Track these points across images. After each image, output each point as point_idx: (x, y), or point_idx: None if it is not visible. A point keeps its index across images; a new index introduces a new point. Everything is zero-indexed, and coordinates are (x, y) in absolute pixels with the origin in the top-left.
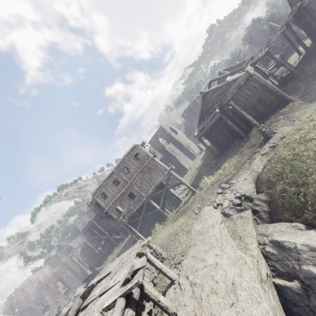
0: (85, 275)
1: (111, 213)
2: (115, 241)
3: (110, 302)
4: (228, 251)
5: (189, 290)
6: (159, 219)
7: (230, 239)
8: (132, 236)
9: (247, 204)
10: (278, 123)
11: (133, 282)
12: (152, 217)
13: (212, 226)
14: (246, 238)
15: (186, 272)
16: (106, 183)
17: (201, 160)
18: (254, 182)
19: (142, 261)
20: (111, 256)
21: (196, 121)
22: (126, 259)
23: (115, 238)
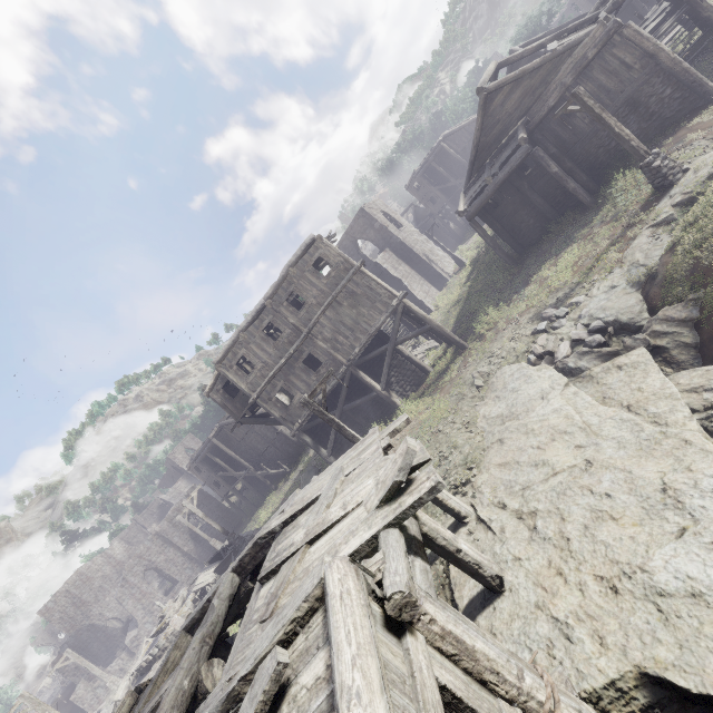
0: (207, 555)
1: (265, 406)
2: (268, 480)
3: (360, 543)
4: (614, 433)
5: (517, 528)
6: (378, 417)
7: (610, 409)
8: (308, 465)
9: (633, 337)
10: (691, 148)
11: (418, 490)
12: (362, 413)
13: (540, 397)
14: (650, 405)
15: (495, 497)
16: (248, 336)
17: (463, 286)
18: (639, 290)
19: (418, 452)
20: (264, 511)
21: (443, 200)
22: (353, 466)
23: (267, 474)
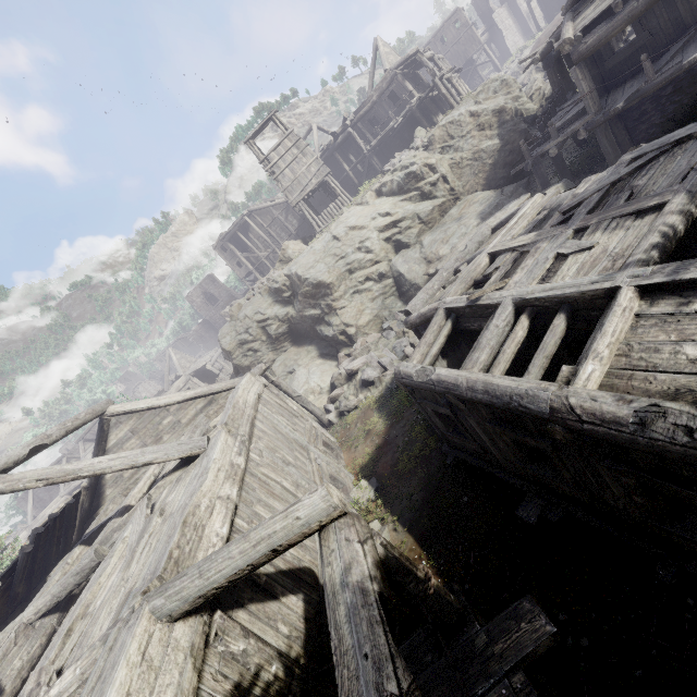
0: None
1: None
2: None
3: None
4: None
5: None
6: None
7: None
8: None
9: None
10: None
11: None
12: None
13: None
14: None
15: None
16: None
17: None
18: None
19: None
20: None
21: None
22: None
23: None
